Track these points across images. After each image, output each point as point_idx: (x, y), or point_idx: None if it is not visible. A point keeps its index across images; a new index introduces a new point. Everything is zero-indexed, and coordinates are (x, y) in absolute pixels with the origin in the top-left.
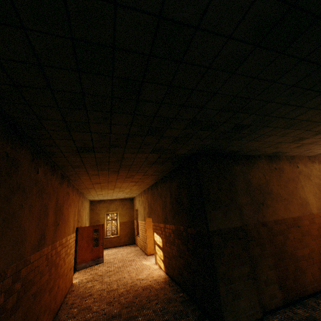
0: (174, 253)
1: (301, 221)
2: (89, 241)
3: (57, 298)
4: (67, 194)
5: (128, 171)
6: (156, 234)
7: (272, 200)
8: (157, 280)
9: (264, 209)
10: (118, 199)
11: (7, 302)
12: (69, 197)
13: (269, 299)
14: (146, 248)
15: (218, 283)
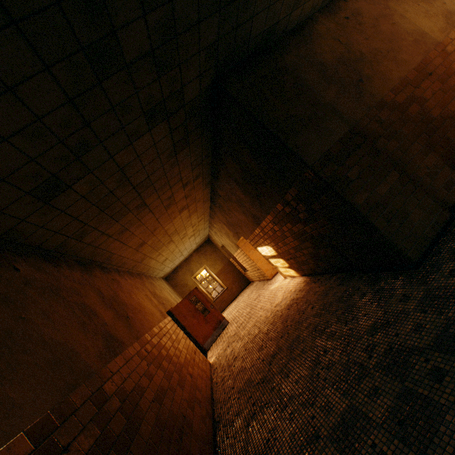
0: (294, 244)
1: (429, 65)
2: (194, 315)
3: (200, 386)
4: (114, 281)
5: (156, 194)
6: (260, 247)
7: (371, 66)
8: (298, 289)
9: (367, 87)
10: (192, 253)
11: (108, 429)
12: (122, 284)
13: (446, 191)
14: (263, 273)
15: (368, 218)
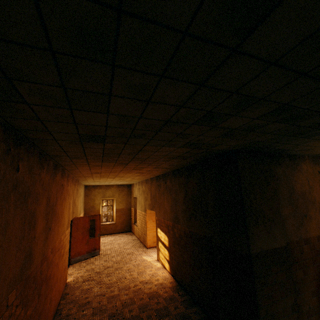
0: (186, 259)
1: None
2: (84, 232)
3: (49, 314)
4: (61, 187)
5: (139, 163)
6: (161, 230)
7: (315, 212)
8: (163, 285)
9: (307, 223)
10: (115, 185)
11: None
12: (64, 190)
13: None
14: (146, 240)
15: None
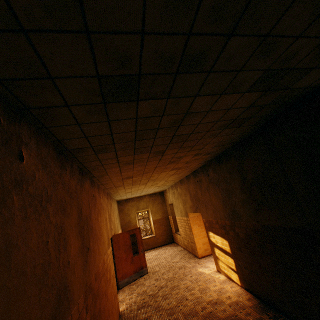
0: (266, 265)
1: None
2: (126, 250)
3: None
4: (93, 198)
5: (177, 149)
6: (214, 234)
7: None
8: (240, 304)
9: None
10: (146, 195)
11: None
12: (96, 202)
13: None
14: (195, 249)
15: None
